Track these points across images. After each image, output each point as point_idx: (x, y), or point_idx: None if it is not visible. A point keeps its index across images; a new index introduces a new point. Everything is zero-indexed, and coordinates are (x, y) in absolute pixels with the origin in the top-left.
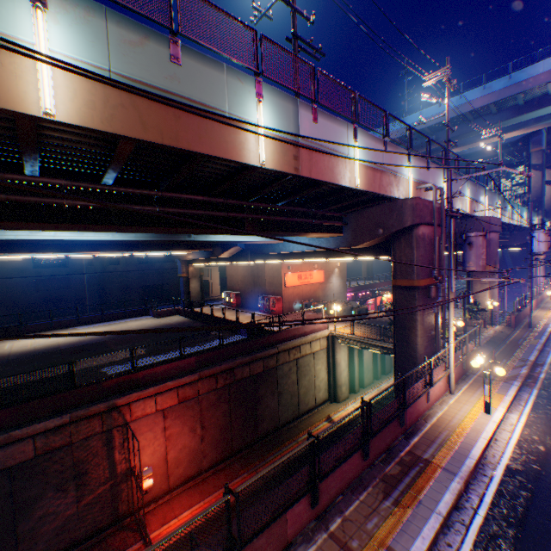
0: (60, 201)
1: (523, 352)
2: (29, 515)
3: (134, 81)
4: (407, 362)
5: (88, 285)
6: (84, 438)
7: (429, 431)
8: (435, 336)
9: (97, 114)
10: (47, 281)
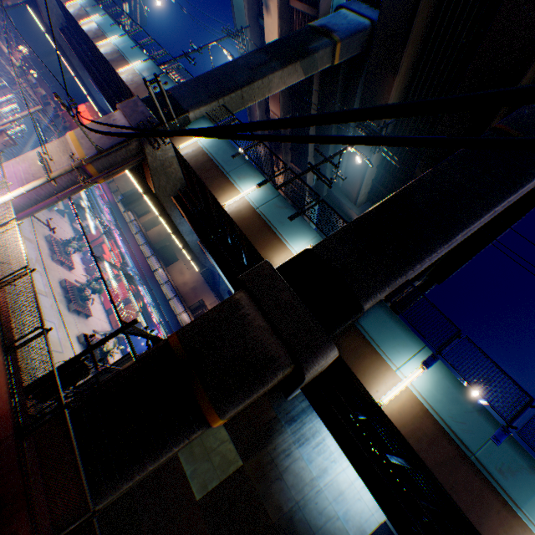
0: None
1: None
2: None
3: None
4: None
5: None
6: None
7: None
8: None
9: None
10: None
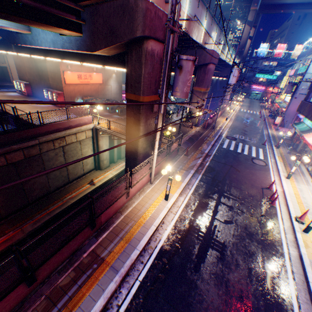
0: None
1: (204, 147)
2: None
3: None
4: (132, 158)
5: None
6: None
7: (119, 224)
8: (153, 140)
9: None
10: None
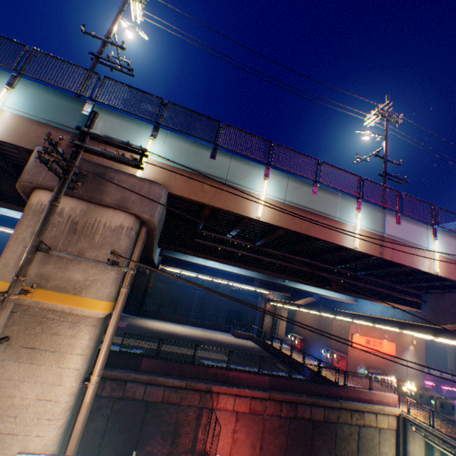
0: (236, 250)
1: None
2: (143, 445)
3: (293, 203)
4: None
5: (196, 297)
6: (187, 404)
7: None
8: None
9: (275, 217)
10: (177, 288)
